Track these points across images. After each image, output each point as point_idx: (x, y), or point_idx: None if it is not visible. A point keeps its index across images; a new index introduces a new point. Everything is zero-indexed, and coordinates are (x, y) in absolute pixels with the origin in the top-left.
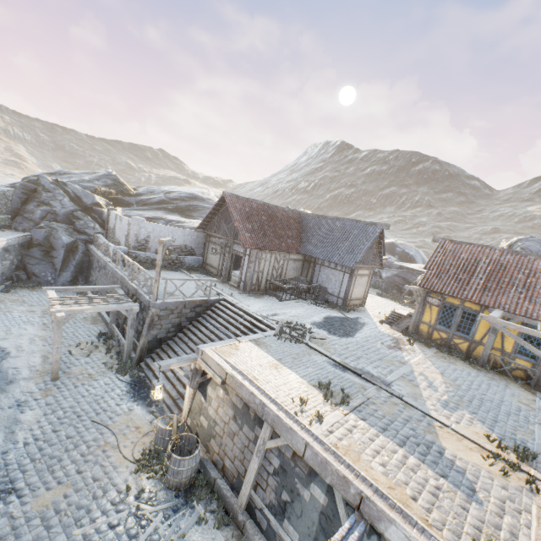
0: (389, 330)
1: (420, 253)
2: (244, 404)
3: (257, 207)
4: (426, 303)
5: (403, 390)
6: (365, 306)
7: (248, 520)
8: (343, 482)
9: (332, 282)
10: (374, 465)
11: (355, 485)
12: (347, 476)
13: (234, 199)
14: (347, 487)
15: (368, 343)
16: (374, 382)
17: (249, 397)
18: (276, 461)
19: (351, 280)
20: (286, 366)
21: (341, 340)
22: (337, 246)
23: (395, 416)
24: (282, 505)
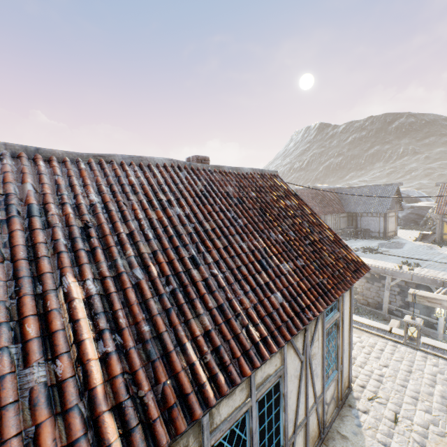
0: (422, 243)
1: (422, 193)
2: (371, 274)
3: (313, 192)
4: (443, 222)
5: (445, 261)
6: (397, 235)
7: (390, 315)
8: (433, 281)
9: (372, 225)
10: (444, 277)
11: (439, 279)
12: (434, 278)
13: (301, 191)
14: (436, 281)
15: (413, 249)
16: (428, 260)
17: (374, 269)
18: (397, 289)
19: (385, 220)
20: (380, 260)
21: (397, 250)
22: (370, 203)
23: (445, 267)
24: (406, 303)
